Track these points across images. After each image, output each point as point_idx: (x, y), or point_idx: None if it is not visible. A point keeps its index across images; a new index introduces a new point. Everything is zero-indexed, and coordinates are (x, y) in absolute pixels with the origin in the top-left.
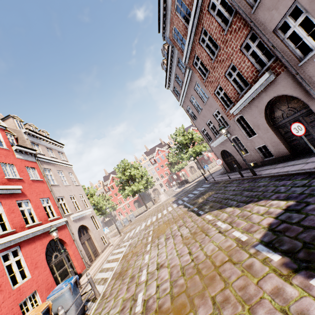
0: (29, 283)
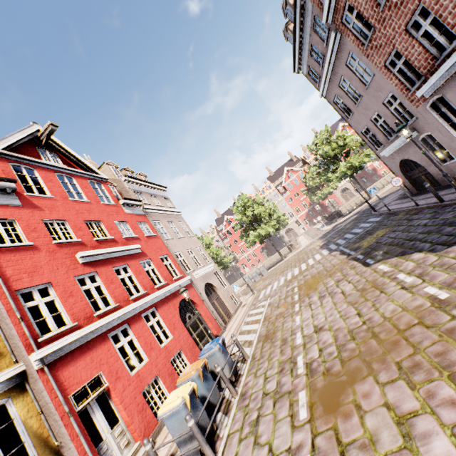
0: (173, 342)
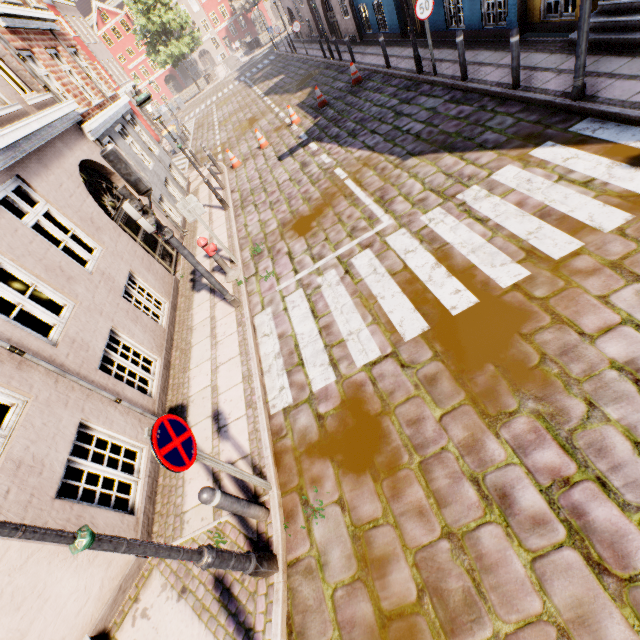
0: None
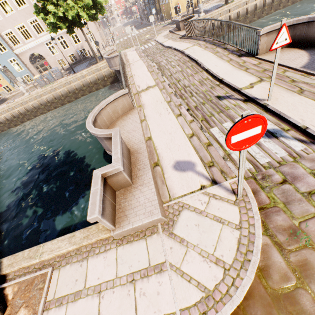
0: None
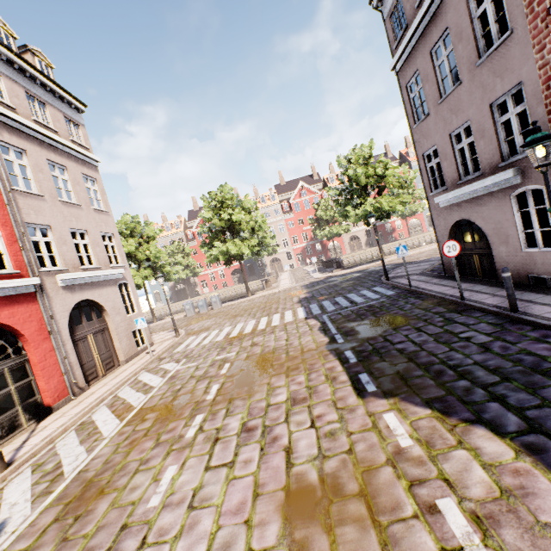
0: None
